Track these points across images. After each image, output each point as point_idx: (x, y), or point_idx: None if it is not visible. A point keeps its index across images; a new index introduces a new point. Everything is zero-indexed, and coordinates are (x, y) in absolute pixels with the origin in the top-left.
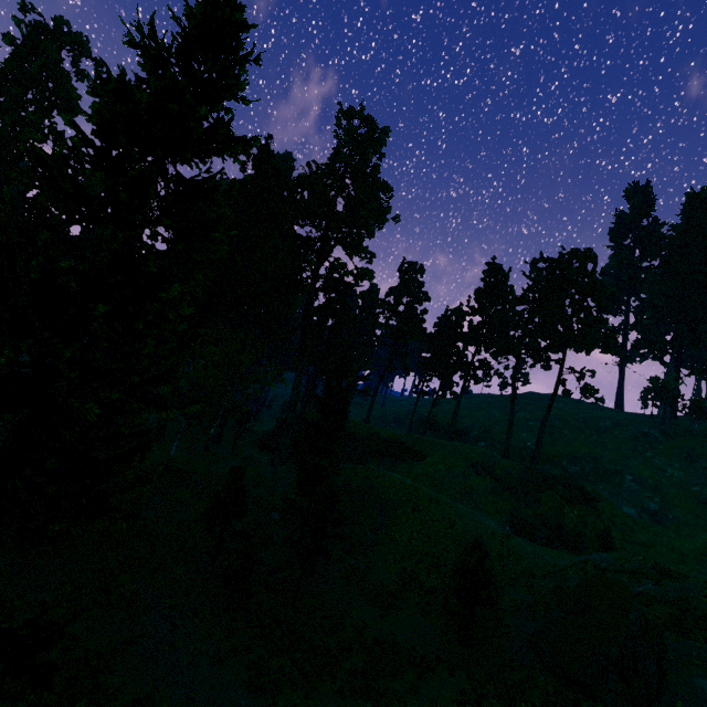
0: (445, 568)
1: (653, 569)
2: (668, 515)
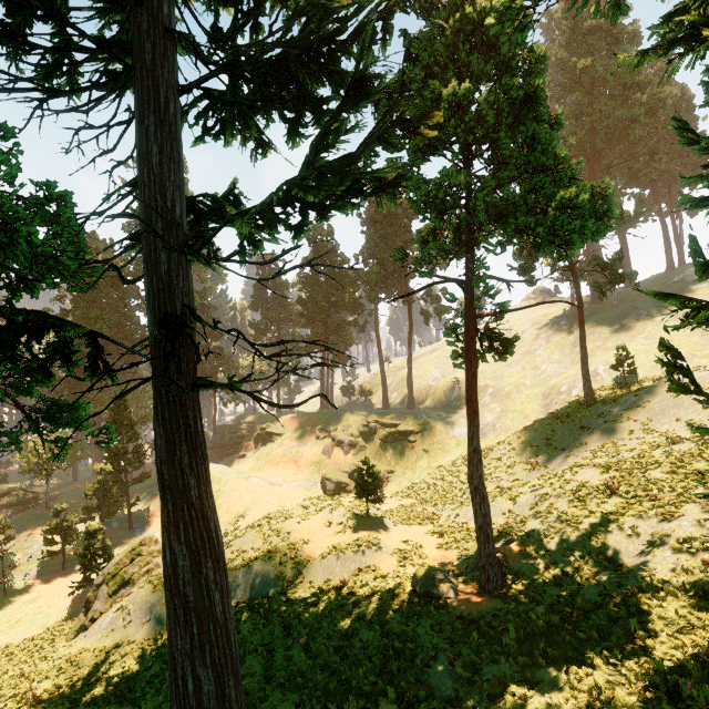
0: None
1: (300, 508)
2: (497, 425)
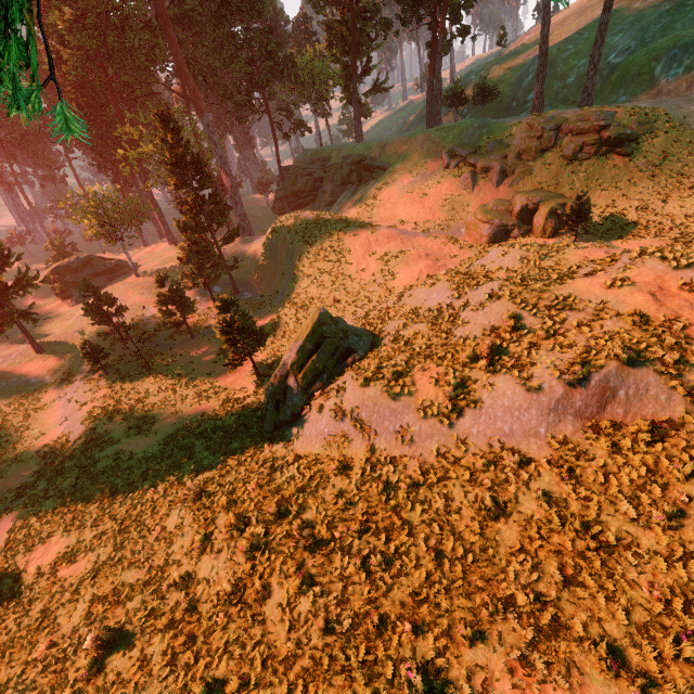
0: (311, 307)
1: (519, 261)
2: None
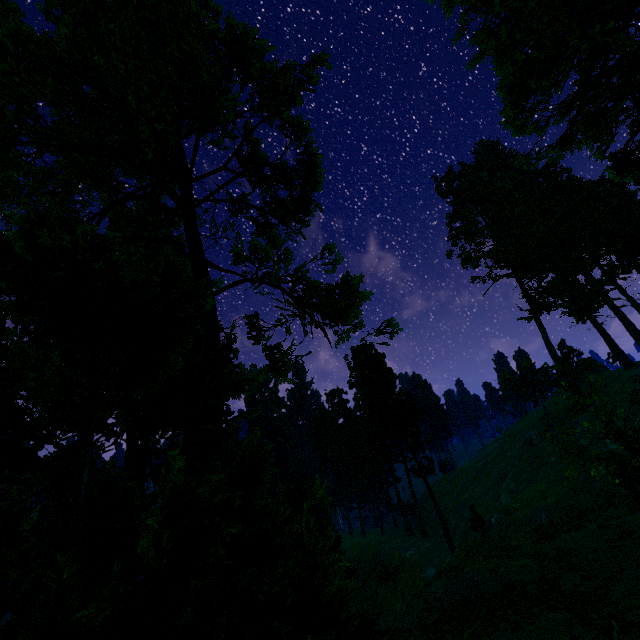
0: None
1: None
2: None
